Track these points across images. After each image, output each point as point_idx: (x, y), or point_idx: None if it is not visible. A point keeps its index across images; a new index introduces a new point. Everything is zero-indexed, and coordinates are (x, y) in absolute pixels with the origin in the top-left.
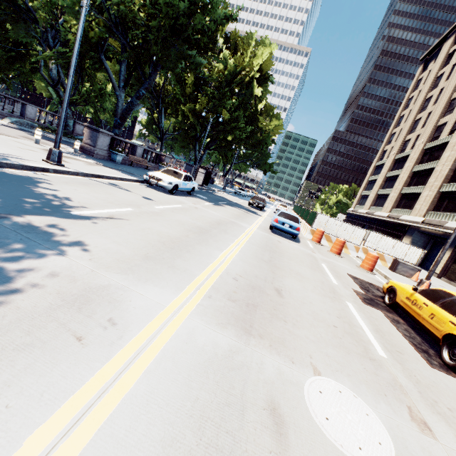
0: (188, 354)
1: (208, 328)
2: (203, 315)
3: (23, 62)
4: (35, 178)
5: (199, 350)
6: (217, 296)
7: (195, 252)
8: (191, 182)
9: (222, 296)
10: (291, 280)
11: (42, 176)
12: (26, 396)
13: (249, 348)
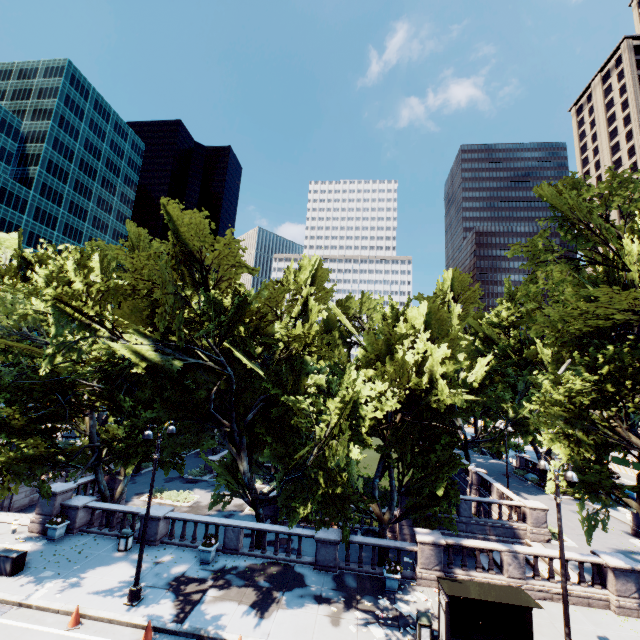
0: None
1: None
2: None
3: None
4: None
5: None
6: None
7: None
8: None
9: None
10: None
11: None
12: None
13: None
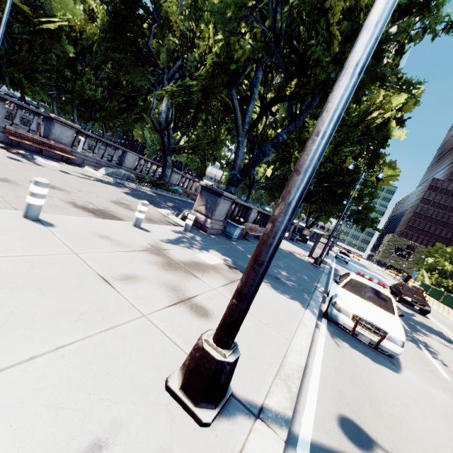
0: None
1: None
2: None
3: (130, 112)
4: None
5: None
6: None
7: None
8: None
9: None
10: None
11: None
12: None
13: None
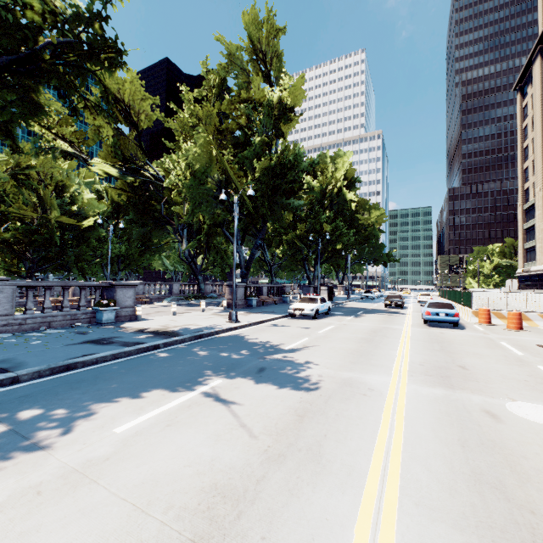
0: (421, 397)
1: (423, 388)
2: (415, 383)
3: (150, 251)
4: (239, 335)
5: (426, 395)
6: (416, 375)
7: (378, 355)
8: (326, 303)
9: (419, 374)
10: (470, 359)
11: (239, 332)
12: (368, 408)
13: (456, 393)
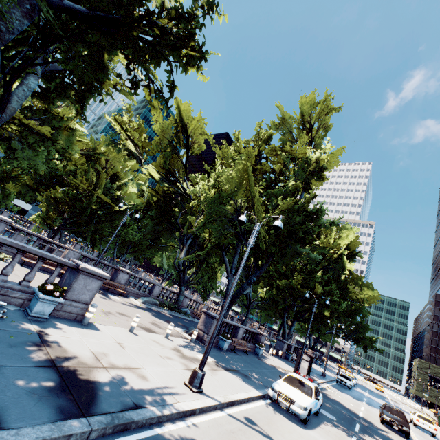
0: None
1: None
2: None
3: (156, 247)
4: None
5: None
6: None
7: None
8: (319, 397)
9: None
10: None
11: (195, 432)
12: None
13: None
